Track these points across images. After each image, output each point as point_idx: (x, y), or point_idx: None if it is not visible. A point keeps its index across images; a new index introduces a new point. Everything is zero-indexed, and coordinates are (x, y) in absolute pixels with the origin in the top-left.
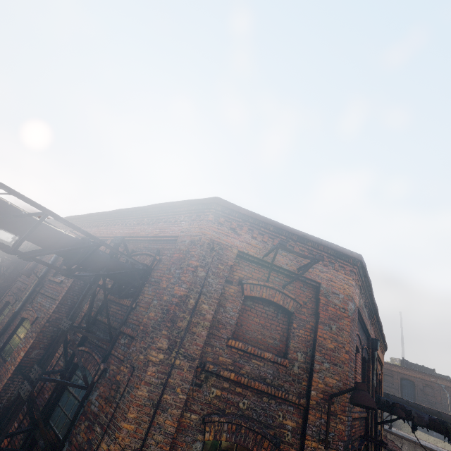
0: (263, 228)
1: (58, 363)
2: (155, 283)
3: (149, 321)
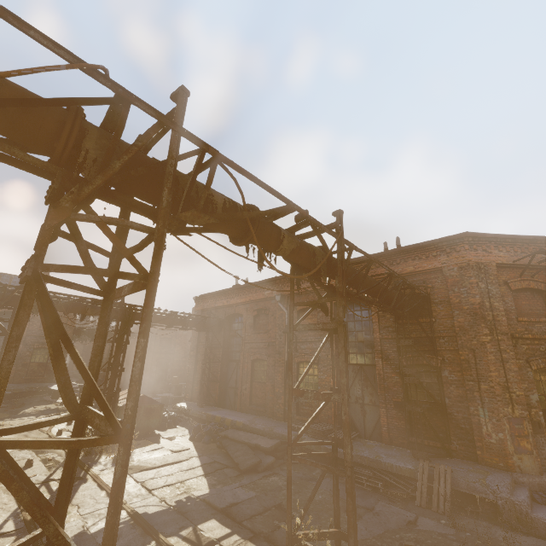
0: (504, 242)
1: (385, 371)
2: (441, 302)
3: (462, 324)
